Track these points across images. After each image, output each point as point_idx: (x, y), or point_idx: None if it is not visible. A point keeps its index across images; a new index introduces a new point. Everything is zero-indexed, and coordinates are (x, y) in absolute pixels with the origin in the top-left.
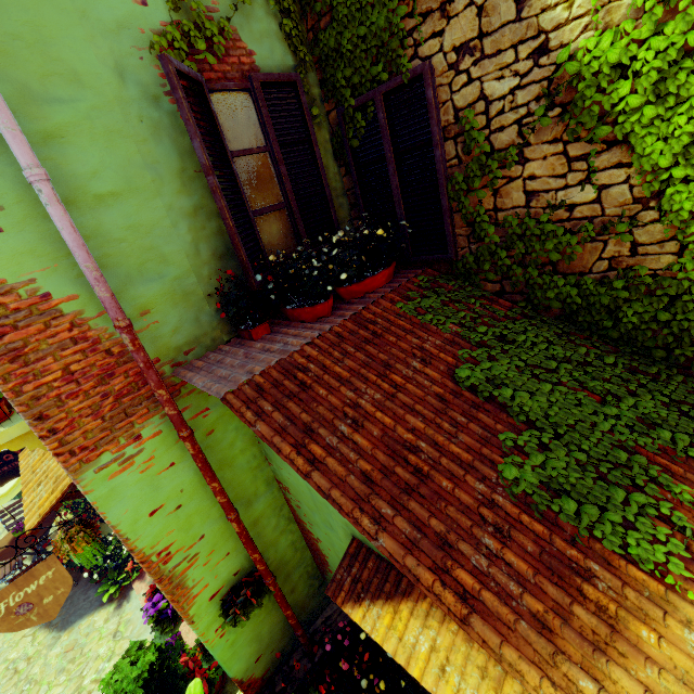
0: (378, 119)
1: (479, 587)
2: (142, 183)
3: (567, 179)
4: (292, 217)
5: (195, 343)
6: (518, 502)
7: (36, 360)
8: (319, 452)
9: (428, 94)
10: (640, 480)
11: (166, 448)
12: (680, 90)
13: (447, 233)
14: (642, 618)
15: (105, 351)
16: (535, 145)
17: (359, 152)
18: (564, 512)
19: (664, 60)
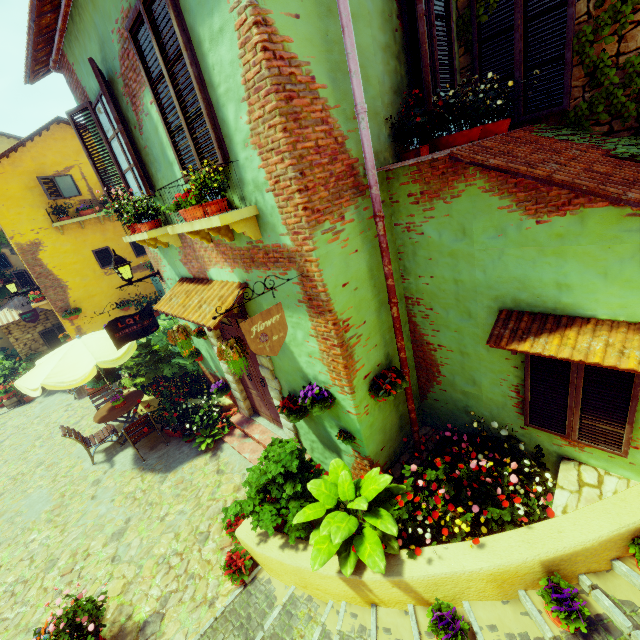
0: None
1: None
2: (363, 13)
3: None
4: (433, 76)
5: (376, 156)
6: None
7: (304, 127)
8: (548, 170)
9: None
10: None
11: (354, 235)
12: None
13: (565, 85)
14: None
15: (334, 138)
16: None
17: (485, 28)
18: None
19: None
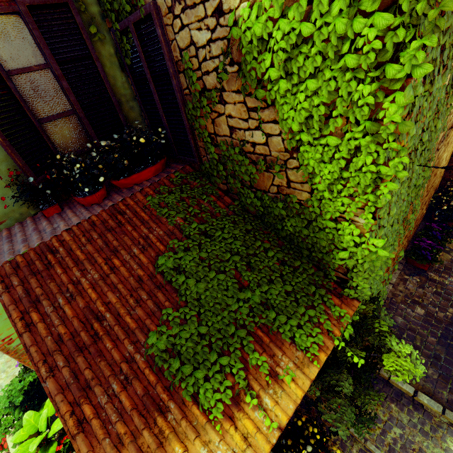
0: (136, 45)
1: (93, 416)
2: None
3: (249, 123)
4: (81, 121)
5: (5, 217)
6: (150, 359)
7: None
8: (35, 319)
9: (158, 32)
10: (233, 349)
11: None
12: (300, 73)
13: (191, 144)
14: (183, 438)
15: None
16: (228, 92)
17: (133, 68)
18: (170, 370)
19: (287, 44)
